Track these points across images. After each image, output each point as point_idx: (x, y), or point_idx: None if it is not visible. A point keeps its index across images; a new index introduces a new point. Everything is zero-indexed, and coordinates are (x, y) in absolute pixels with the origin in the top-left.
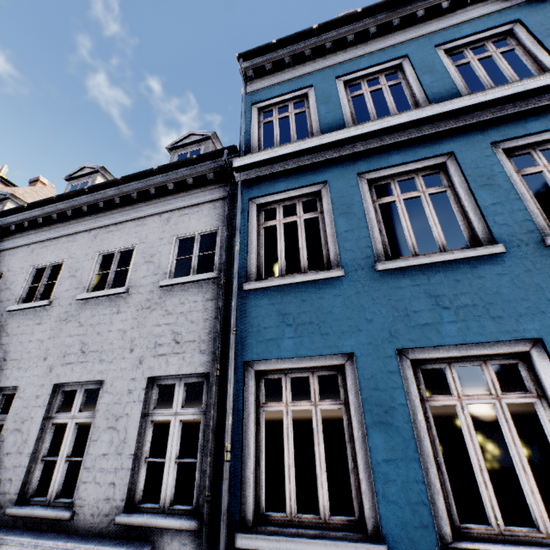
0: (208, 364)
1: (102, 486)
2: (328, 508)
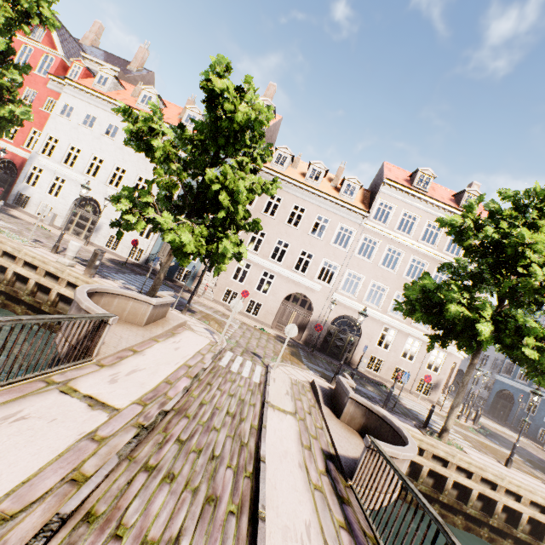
0: (503, 358)
1: (488, 366)
2: (508, 374)
